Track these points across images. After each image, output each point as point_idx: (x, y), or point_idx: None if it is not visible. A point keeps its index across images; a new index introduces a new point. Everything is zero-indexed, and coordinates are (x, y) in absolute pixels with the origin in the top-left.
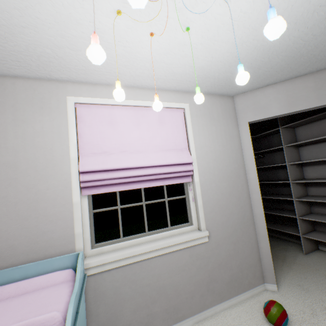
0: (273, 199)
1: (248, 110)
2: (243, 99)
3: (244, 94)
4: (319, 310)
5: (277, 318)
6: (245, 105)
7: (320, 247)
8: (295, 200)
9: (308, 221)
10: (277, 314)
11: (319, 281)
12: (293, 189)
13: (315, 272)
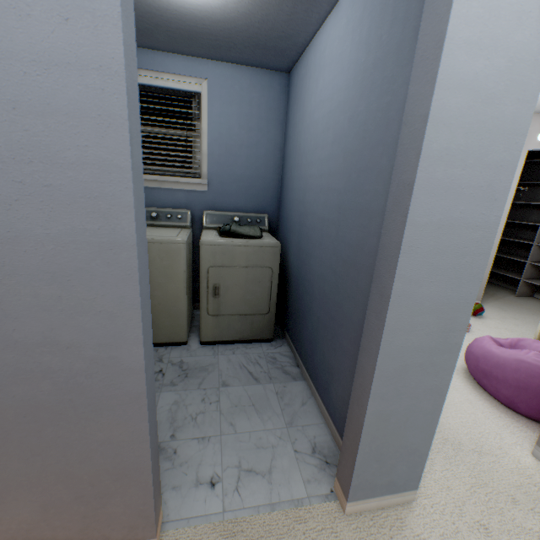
0: (507, 243)
1: (535, 136)
2: (536, 121)
3: (539, 115)
4: (509, 318)
5: (476, 310)
6: (535, 129)
7: (535, 295)
8: (535, 245)
9: (538, 269)
10: (478, 308)
11: (518, 309)
12: (539, 234)
13: (518, 306)
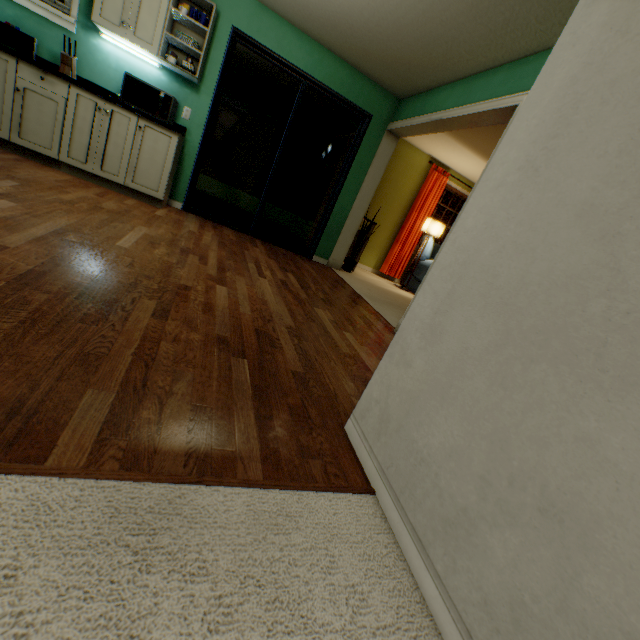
0: None
1: None
2: None
3: None
4: None
5: None
6: None
7: None
8: None
9: None
10: None
11: None
12: None
13: None
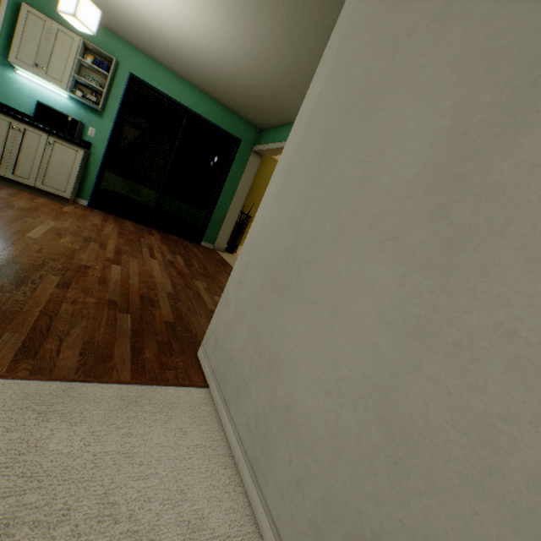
0: None
1: None
2: None
3: None
4: None
5: None
6: None
7: None
8: None
9: None
10: None
11: None
12: None
13: None
